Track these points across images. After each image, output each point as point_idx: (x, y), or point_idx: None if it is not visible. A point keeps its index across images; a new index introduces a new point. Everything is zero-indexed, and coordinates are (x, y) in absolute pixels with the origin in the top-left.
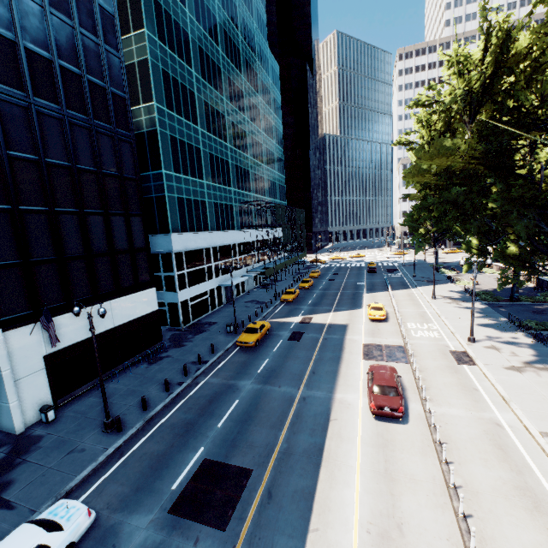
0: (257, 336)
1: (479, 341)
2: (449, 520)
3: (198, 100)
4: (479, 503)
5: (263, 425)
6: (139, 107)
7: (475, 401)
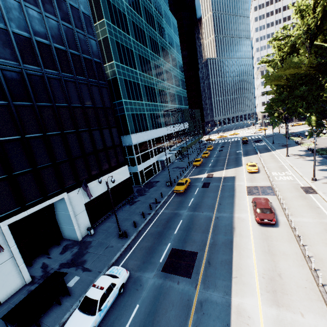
0: (184, 187)
1: (319, 180)
2: (307, 271)
3: (135, 54)
4: (323, 264)
5: (198, 231)
6: (106, 65)
7: (318, 213)
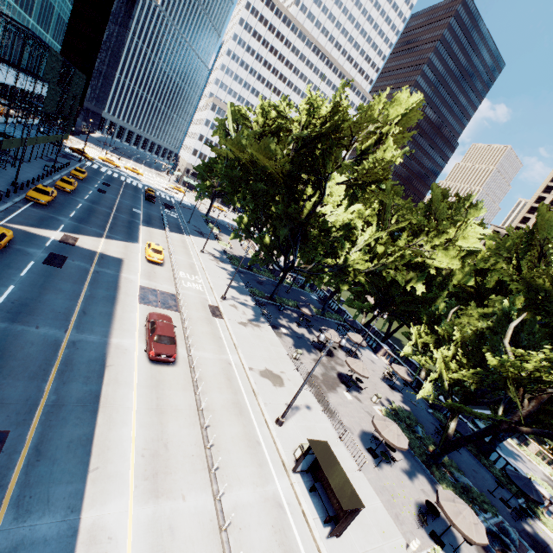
0: None
1: (228, 299)
2: (198, 432)
3: None
4: (214, 417)
5: (17, 376)
6: None
7: (220, 347)
